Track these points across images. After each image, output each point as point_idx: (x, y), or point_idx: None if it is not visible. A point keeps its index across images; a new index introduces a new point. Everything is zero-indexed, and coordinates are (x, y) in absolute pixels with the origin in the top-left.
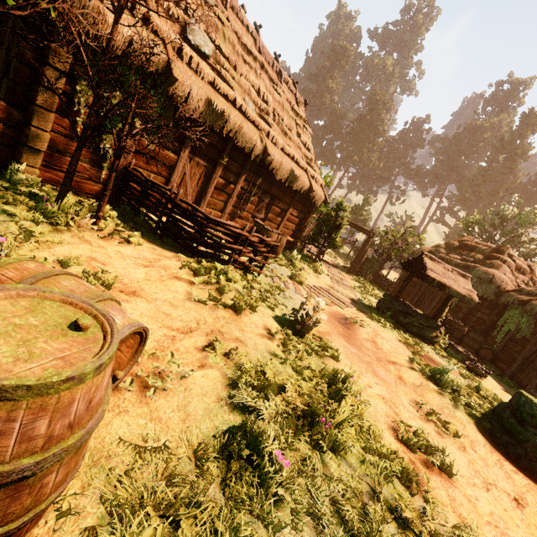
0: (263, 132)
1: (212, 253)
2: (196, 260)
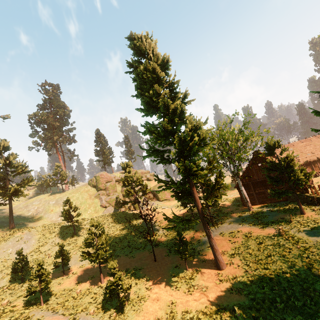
0: (314, 155)
1: (318, 176)
2: (316, 177)
